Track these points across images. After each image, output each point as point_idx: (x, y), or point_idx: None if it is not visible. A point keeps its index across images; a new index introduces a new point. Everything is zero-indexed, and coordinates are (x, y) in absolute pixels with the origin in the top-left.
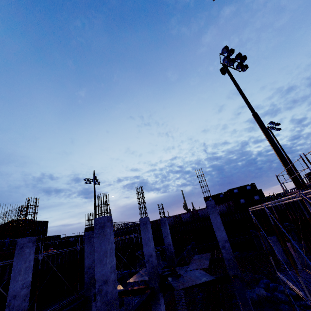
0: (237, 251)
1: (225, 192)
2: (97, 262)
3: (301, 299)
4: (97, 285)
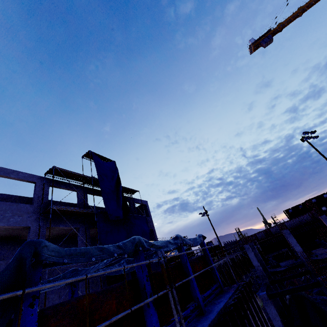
0: None
1: (303, 203)
2: (294, 246)
3: None
4: (299, 253)
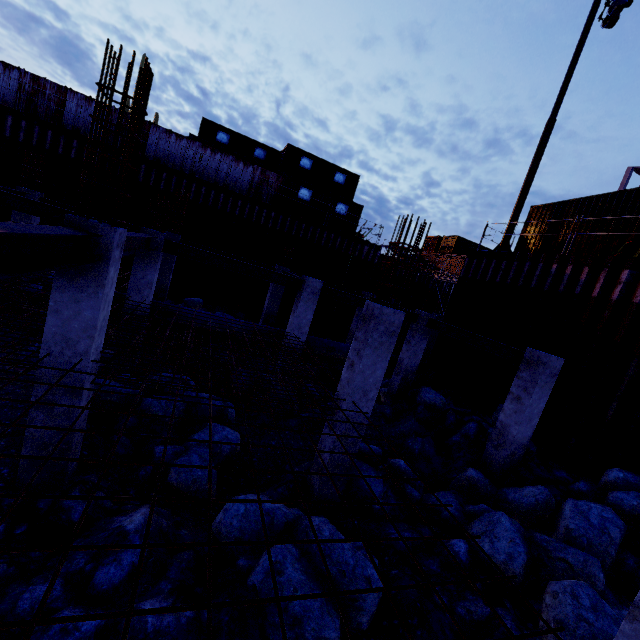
0: (199, 299)
1: (275, 152)
2: None
3: (344, 637)
4: None
